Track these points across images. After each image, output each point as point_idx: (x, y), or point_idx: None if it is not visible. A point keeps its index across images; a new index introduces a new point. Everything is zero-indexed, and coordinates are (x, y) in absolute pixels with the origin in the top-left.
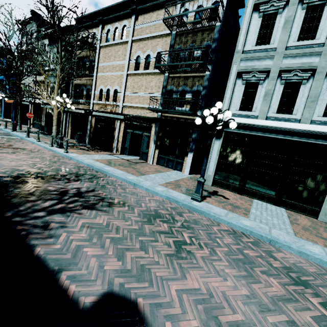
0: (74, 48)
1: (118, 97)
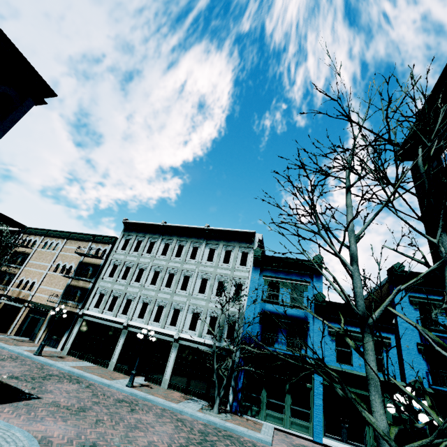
0: (14, 245)
1: (34, 287)
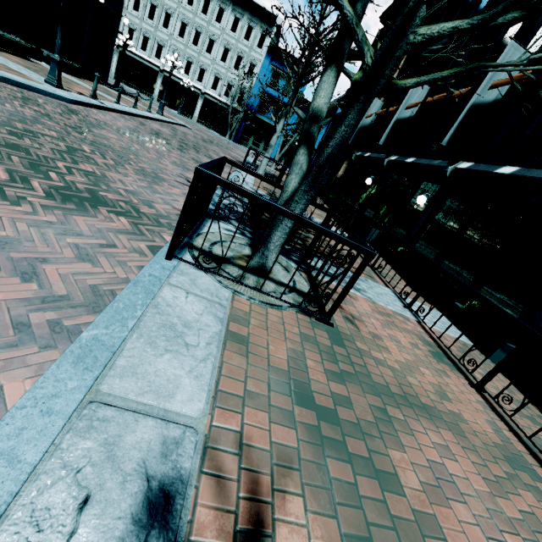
0: None
1: None
